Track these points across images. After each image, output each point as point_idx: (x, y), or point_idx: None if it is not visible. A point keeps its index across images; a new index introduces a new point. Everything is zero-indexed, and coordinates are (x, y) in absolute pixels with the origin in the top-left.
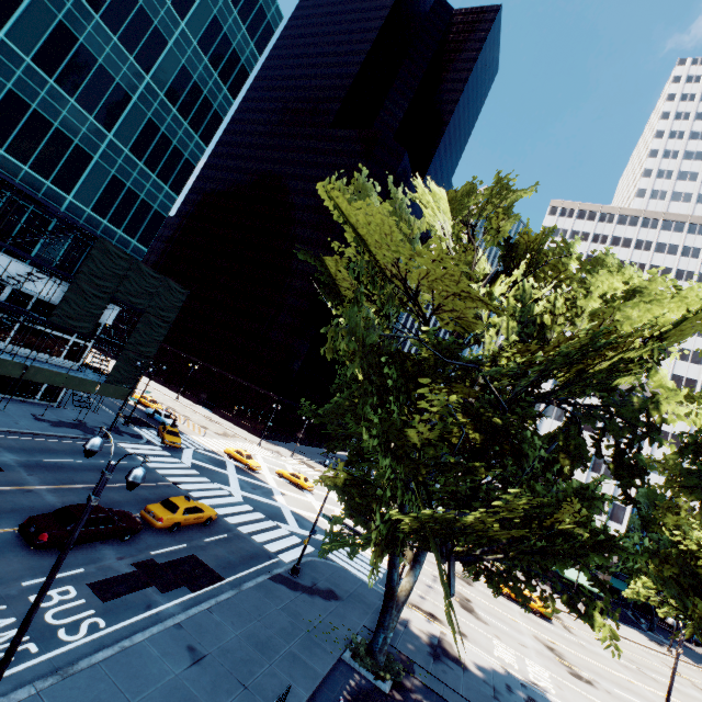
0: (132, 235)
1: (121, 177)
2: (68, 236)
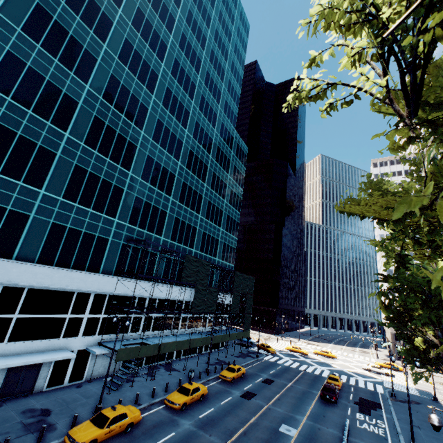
0: (230, 262)
1: (225, 241)
2: (218, 273)
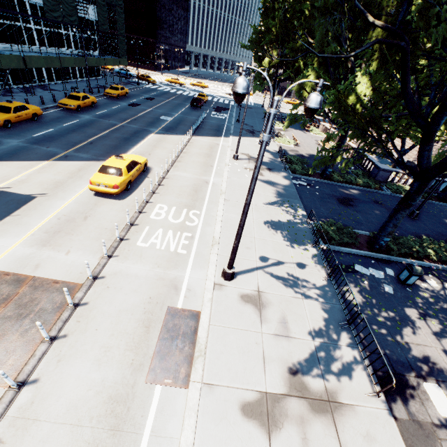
0: None
1: None
2: None
